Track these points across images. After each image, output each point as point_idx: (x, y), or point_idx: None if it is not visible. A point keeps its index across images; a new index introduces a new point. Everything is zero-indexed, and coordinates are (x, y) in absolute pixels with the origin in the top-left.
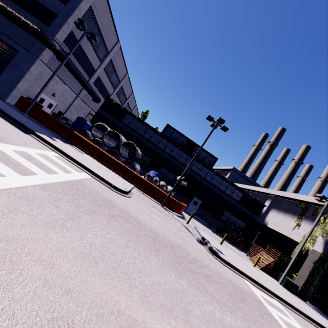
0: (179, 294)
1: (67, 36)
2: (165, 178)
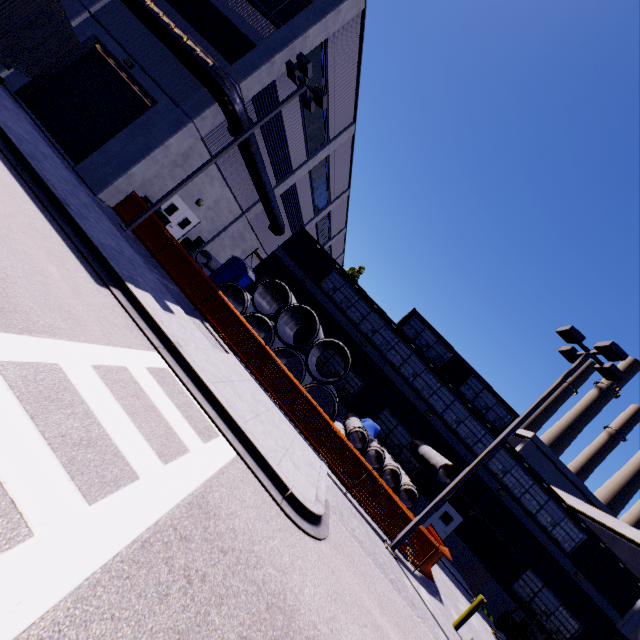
0: None
1: (262, 90)
2: (386, 437)
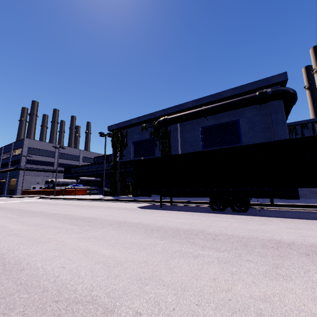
0: None
1: (27, 162)
2: (95, 184)
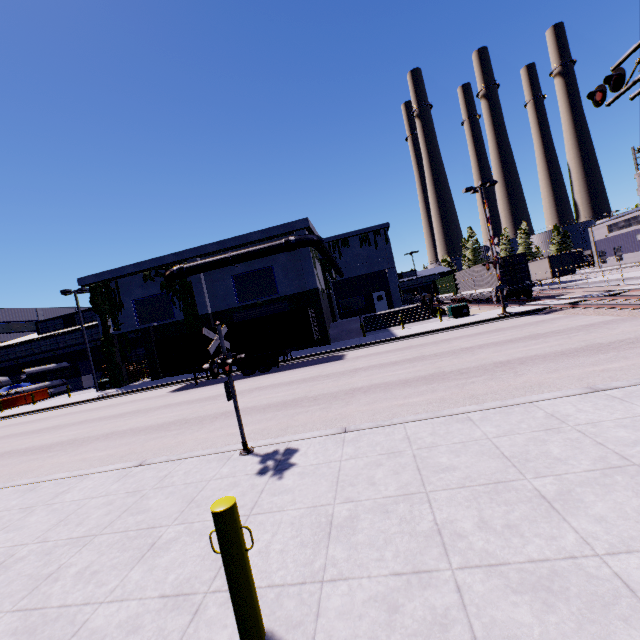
0: None
1: None
2: (57, 376)
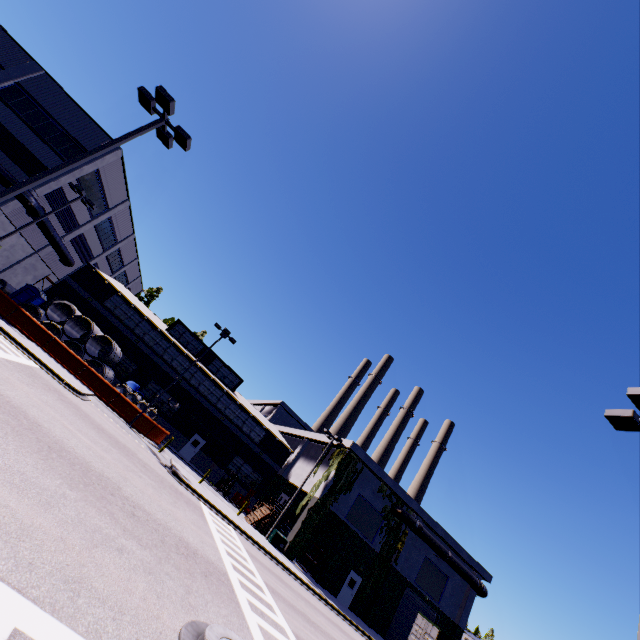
0: (106, 447)
1: (52, 190)
2: (153, 398)
